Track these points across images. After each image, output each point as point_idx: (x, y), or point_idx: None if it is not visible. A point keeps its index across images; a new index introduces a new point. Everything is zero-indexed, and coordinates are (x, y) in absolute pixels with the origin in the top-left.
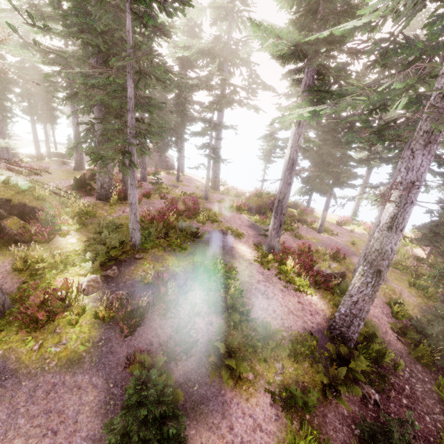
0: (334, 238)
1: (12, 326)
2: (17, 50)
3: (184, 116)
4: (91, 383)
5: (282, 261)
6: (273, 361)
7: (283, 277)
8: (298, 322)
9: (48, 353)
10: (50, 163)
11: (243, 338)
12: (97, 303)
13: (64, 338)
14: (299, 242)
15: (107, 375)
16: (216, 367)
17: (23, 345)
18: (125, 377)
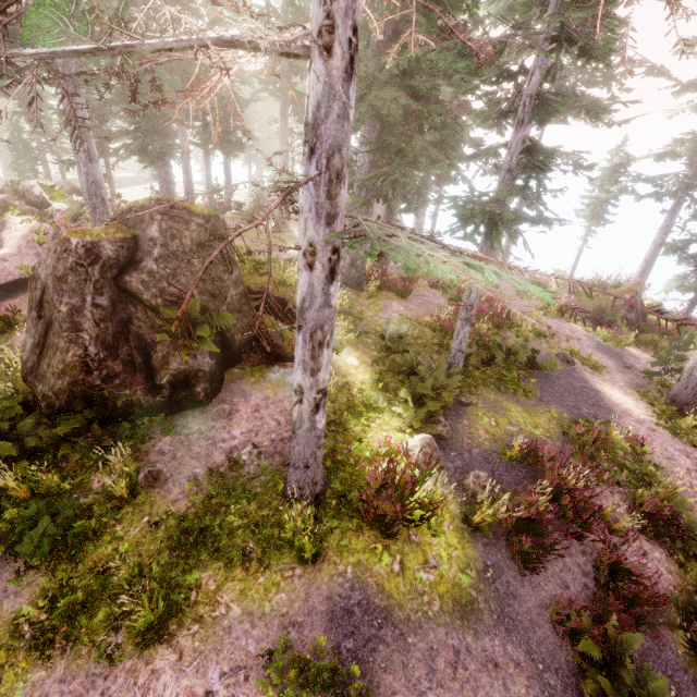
0: None
1: (344, 520)
2: None
3: None
4: (508, 656)
5: None
6: None
7: None
8: None
9: (420, 583)
10: (234, 219)
11: None
12: (447, 489)
13: (429, 554)
14: None
15: (526, 644)
16: (696, 654)
17: (375, 561)
18: (553, 651)
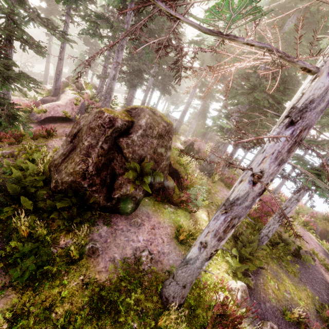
0: None
1: None
2: None
3: None
4: None
5: None
6: None
7: None
8: None
9: None
10: None
11: None
12: (252, 328)
13: None
14: None
15: None
16: None
17: None
18: None
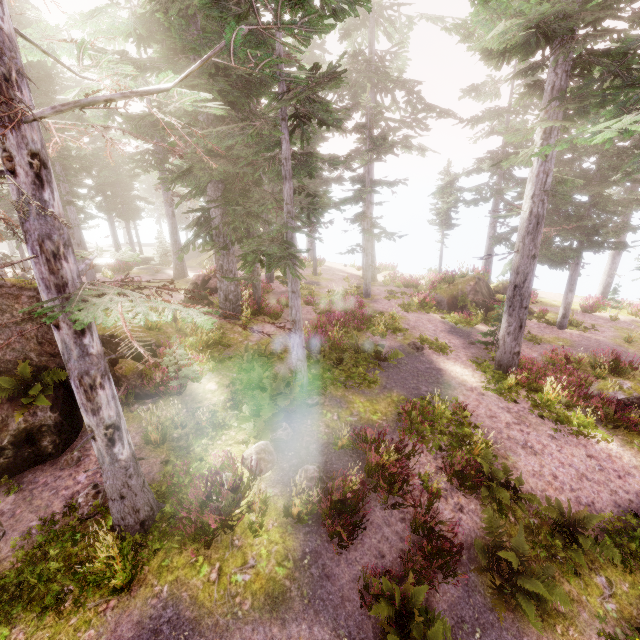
0: (589, 334)
1: (170, 540)
2: (196, 93)
3: (317, 178)
4: (313, 638)
5: (529, 386)
6: (589, 573)
7: (545, 414)
8: (602, 493)
9: (235, 585)
10: (140, 273)
11: (525, 532)
12: (278, 488)
13: (249, 555)
14: (538, 348)
15: (334, 621)
16: (499, 592)
17: (194, 574)
18: (362, 621)
